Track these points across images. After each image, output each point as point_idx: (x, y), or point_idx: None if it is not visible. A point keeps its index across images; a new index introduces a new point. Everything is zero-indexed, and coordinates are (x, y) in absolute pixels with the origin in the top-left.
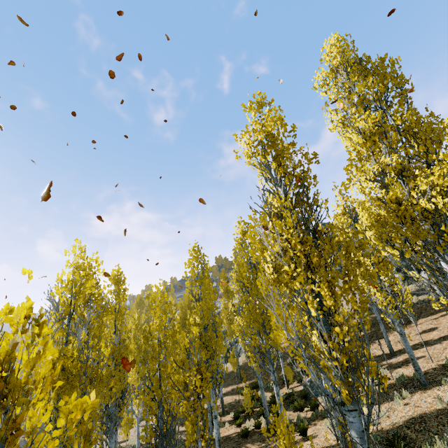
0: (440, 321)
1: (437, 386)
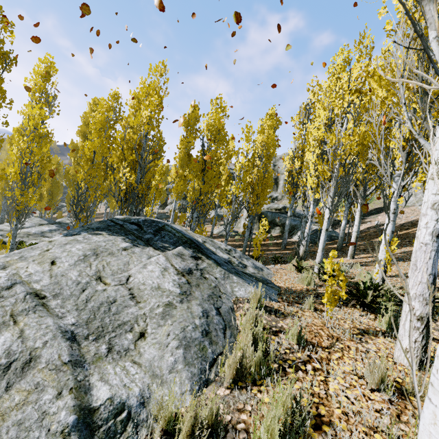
0: None
1: None
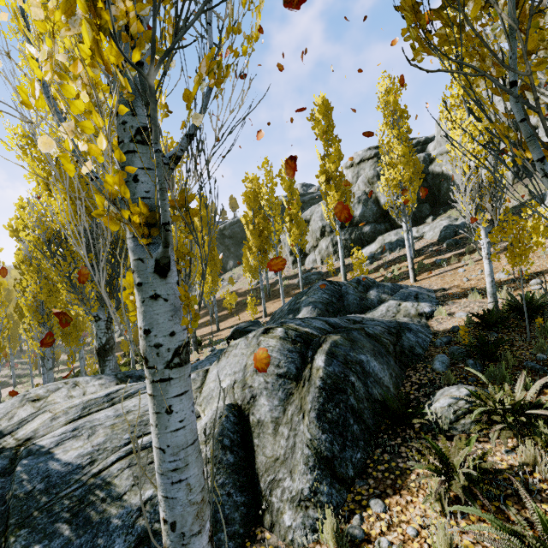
0: (273, 305)
1: None
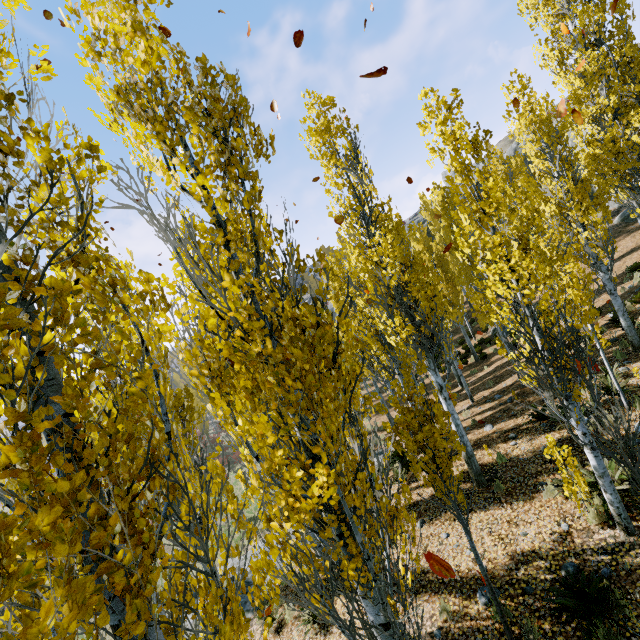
0: (619, 244)
1: (619, 285)
